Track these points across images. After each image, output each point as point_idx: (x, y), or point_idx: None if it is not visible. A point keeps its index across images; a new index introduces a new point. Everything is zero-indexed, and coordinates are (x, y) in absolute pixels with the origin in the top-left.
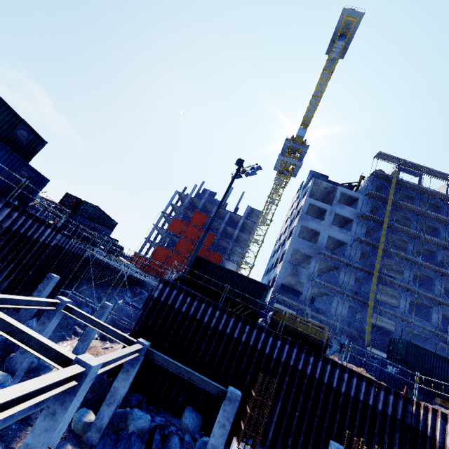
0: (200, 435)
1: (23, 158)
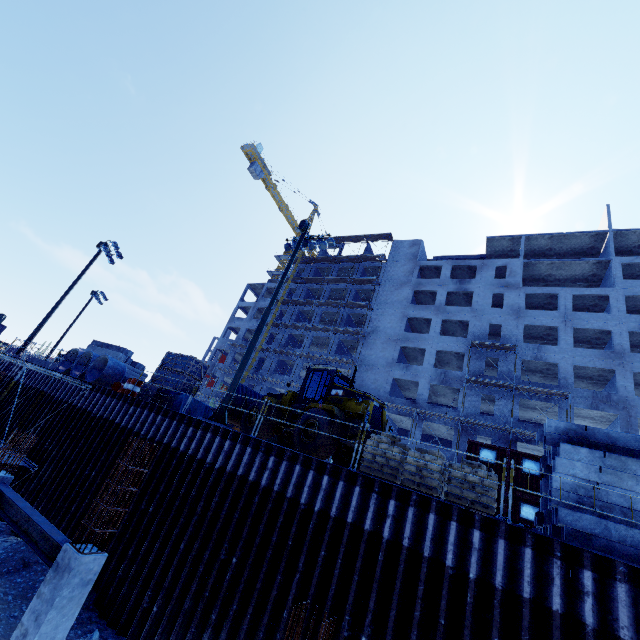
0: None
1: None
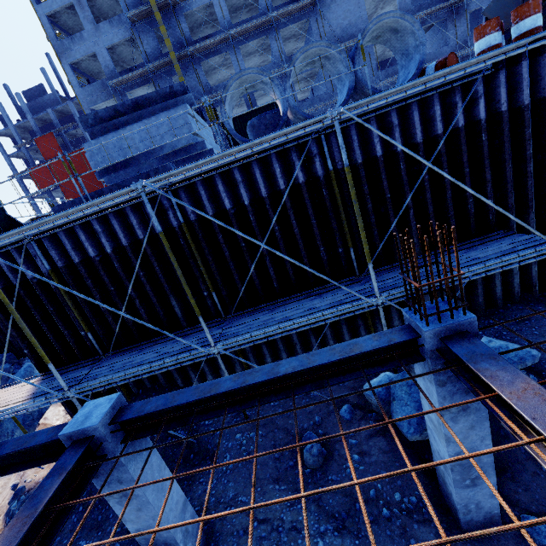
0: (16, 362)
1: None
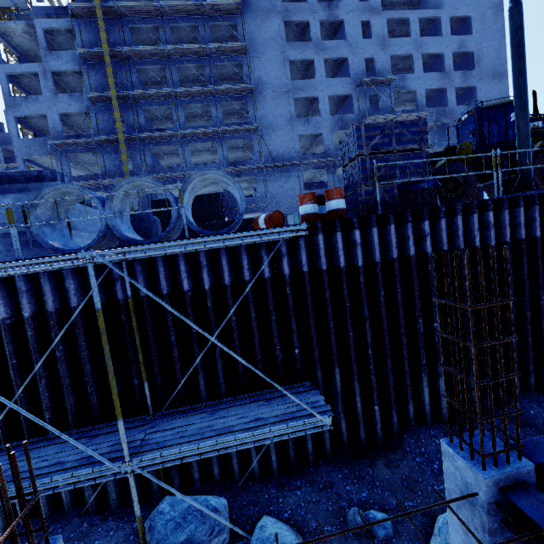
0: None
1: None
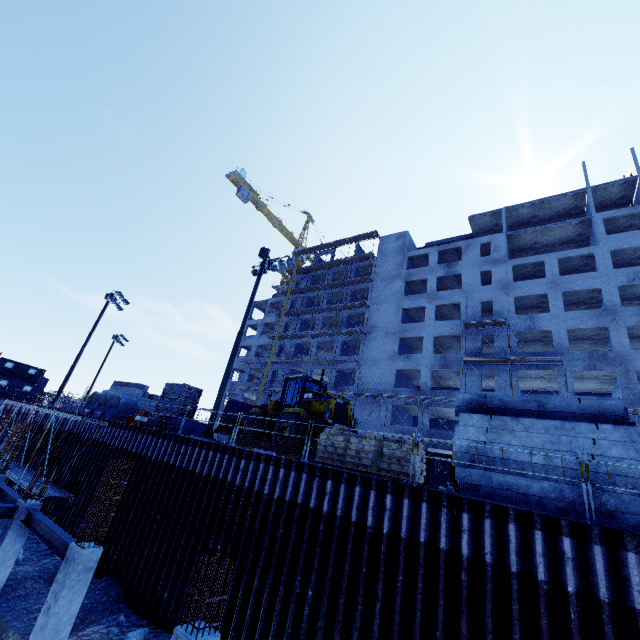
0: None
1: (36, 381)
